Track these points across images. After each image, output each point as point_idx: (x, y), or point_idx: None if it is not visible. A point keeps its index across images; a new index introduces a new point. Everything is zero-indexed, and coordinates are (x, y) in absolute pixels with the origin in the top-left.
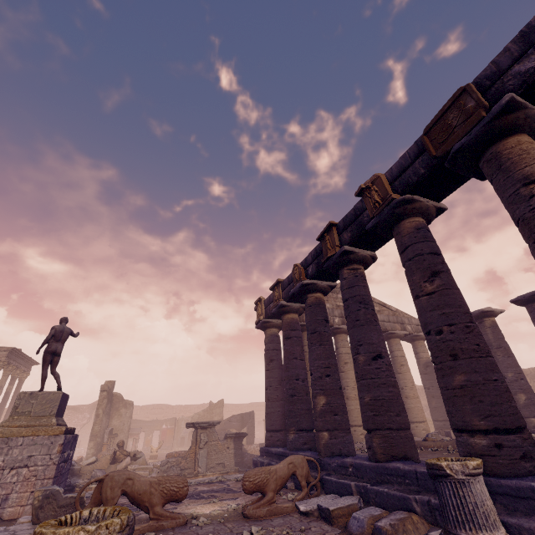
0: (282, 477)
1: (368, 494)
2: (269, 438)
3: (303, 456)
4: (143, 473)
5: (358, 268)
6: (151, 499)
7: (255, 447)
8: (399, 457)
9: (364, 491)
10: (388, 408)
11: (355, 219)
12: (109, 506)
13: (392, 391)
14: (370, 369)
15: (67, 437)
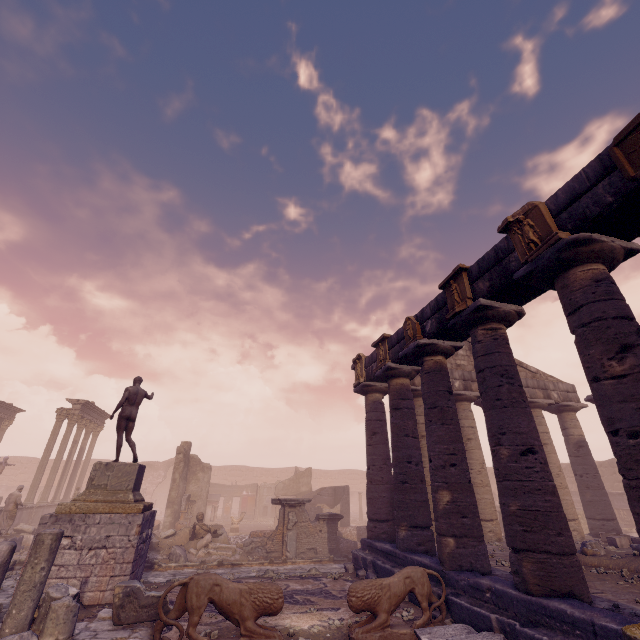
0: (398, 595)
1: (516, 636)
2: (372, 529)
3: (422, 569)
4: (225, 553)
5: (497, 328)
6: (242, 611)
7: (351, 530)
8: (561, 593)
9: (511, 631)
10: (544, 523)
11: (497, 263)
12: (196, 616)
13: (550, 500)
14: (518, 467)
15: (145, 515)
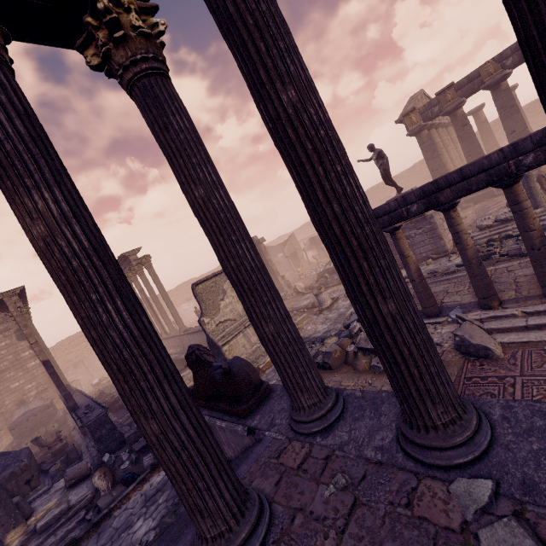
0: None
1: None
2: None
3: None
4: None
5: None
6: None
7: None
8: None
9: None
10: None
11: None
12: None
13: None
14: None
15: None
